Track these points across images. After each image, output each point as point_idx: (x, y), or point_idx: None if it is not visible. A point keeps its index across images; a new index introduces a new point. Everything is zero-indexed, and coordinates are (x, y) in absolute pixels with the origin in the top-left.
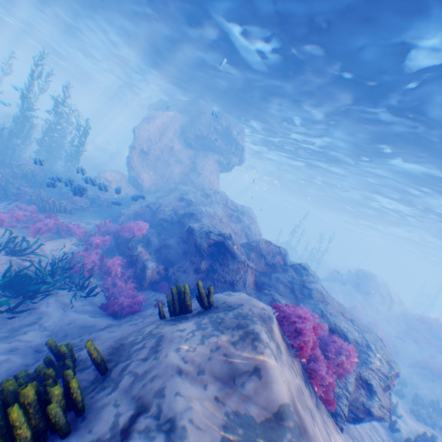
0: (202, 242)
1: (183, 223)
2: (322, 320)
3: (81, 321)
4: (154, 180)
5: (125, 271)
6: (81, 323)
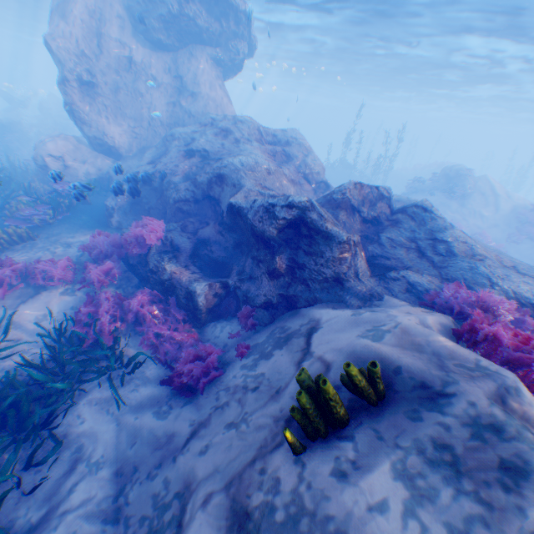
0: (267, 229)
1: (212, 196)
2: (497, 295)
3: (145, 431)
4: (129, 132)
5: (165, 309)
6: (147, 436)
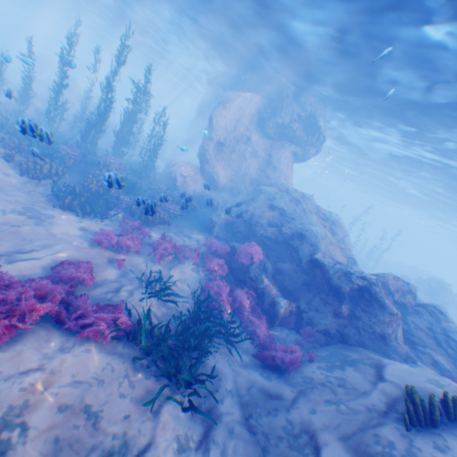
0: (342, 284)
1: (289, 243)
2: None
3: (258, 384)
4: (228, 175)
5: (254, 306)
6: (261, 387)
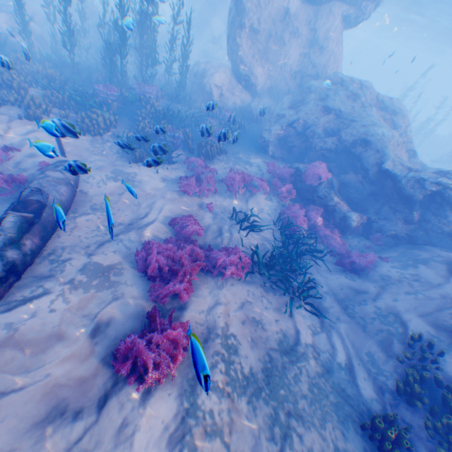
0: (415, 194)
1: (352, 153)
2: None
3: (346, 285)
4: (265, 73)
5: (326, 223)
6: (348, 287)
